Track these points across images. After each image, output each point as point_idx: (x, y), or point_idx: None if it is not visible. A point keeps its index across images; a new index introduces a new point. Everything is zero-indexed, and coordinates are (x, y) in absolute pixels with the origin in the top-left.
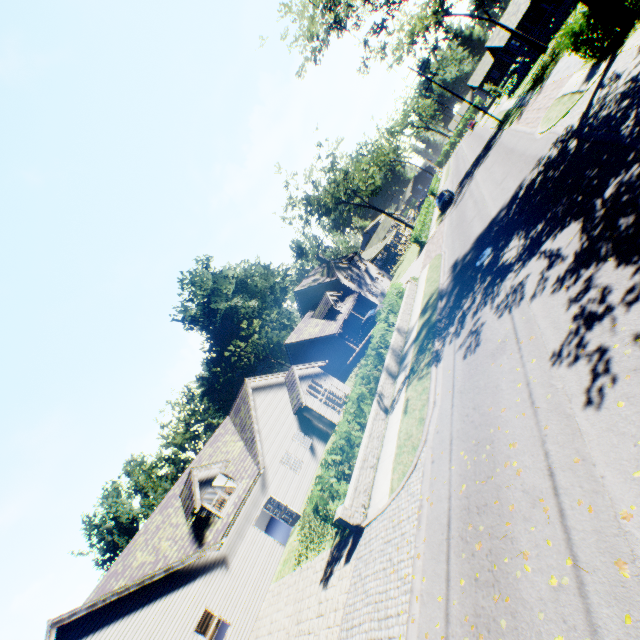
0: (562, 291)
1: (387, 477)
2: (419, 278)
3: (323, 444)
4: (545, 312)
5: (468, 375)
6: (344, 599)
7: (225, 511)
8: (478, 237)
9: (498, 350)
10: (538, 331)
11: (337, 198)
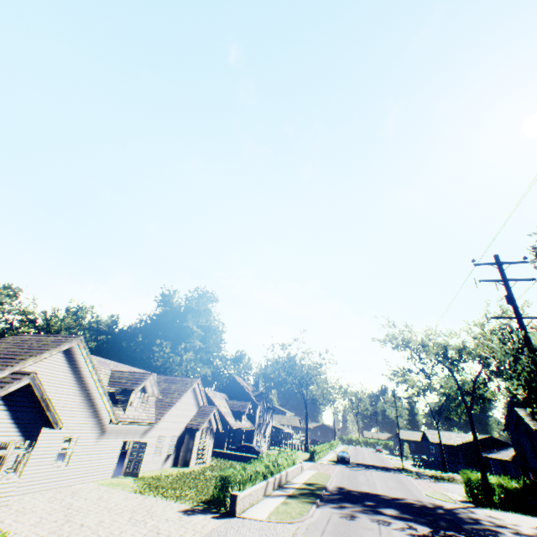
0: (411, 536)
1: (264, 512)
2: (305, 469)
3: (172, 464)
4: (400, 535)
5: (342, 522)
6: (213, 526)
7: (129, 412)
8: (365, 491)
9: (367, 527)
10: (393, 536)
11: (303, 376)
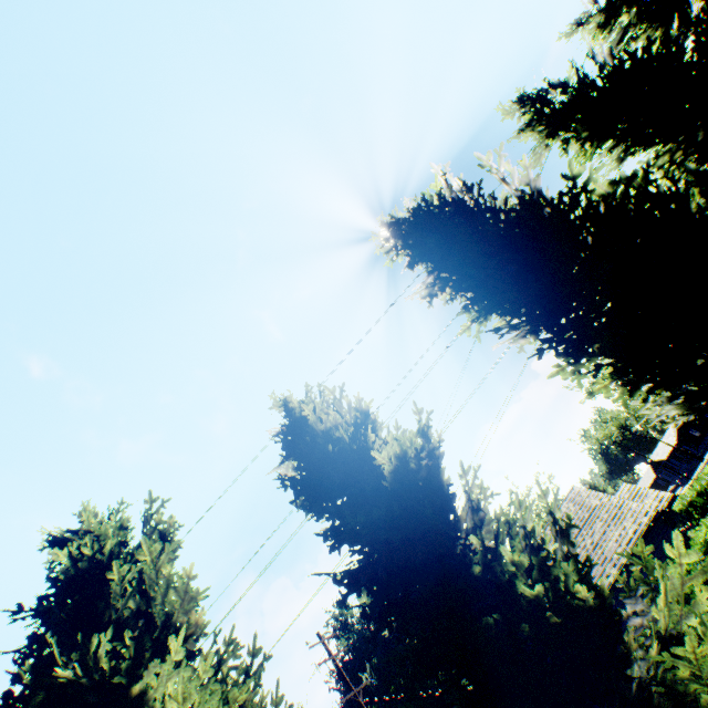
0: None
1: None
2: None
3: None
4: None
5: None
6: None
7: None
8: None
9: None
10: None
11: None
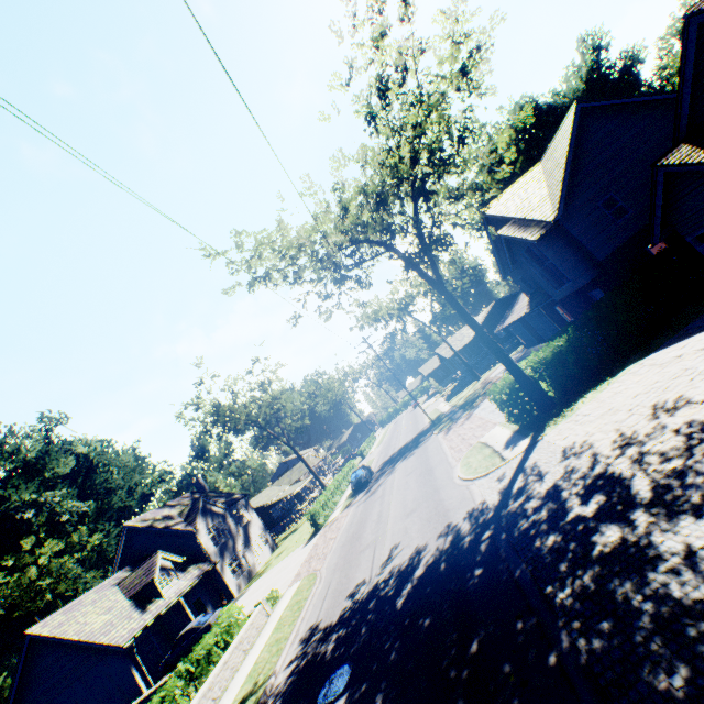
0: None
1: None
2: (280, 599)
3: None
4: None
5: None
6: None
7: None
8: (353, 605)
9: None
10: None
11: (252, 420)
